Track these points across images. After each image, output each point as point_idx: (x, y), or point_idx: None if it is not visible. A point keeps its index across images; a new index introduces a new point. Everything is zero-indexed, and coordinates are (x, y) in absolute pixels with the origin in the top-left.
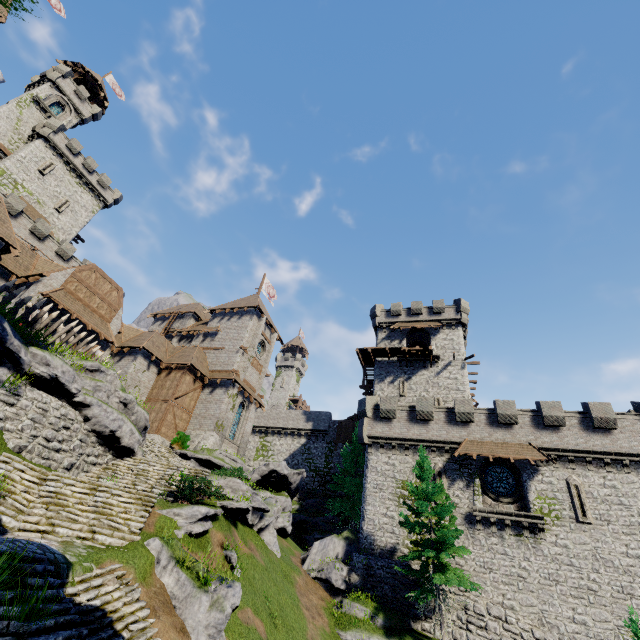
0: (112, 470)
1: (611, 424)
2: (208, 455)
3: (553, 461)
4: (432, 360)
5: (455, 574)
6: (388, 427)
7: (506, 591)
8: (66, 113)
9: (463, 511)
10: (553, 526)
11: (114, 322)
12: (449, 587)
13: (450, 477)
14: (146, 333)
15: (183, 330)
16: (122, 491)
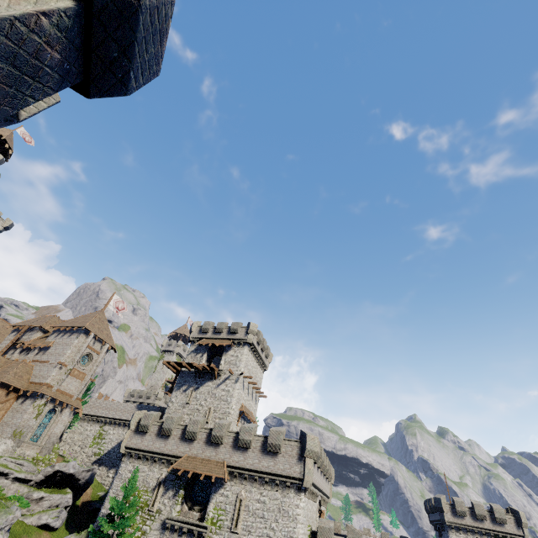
0: None
1: (277, 449)
2: None
3: (225, 480)
4: (218, 373)
5: None
6: (141, 439)
7: None
8: None
9: (163, 517)
10: (214, 534)
11: None
12: None
13: (166, 487)
14: None
15: (25, 343)
16: None
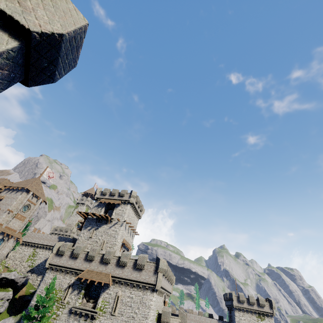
0: None
1: (142, 267)
2: None
3: (110, 285)
4: (110, 220)
5: None
6: (59, 259)
7: None
8: None
9: (70, 306)
10: (101, 316)
11: None
12: None
13: (73, 288)
14: None
15: None
16: None
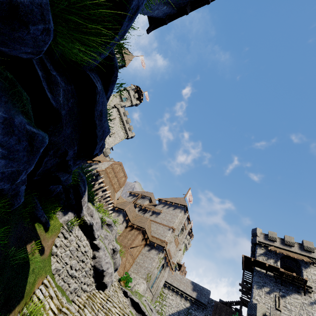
0: (92, 300)
1: None
2: (138, 299)
3: None
4: (305, 288)
5: None
6: None
7: None
8: (127, 101)
9: None
10: None
11: (118, 193)
12: None
13: None
14: (127, 202)
15: (142, 205)
16: None
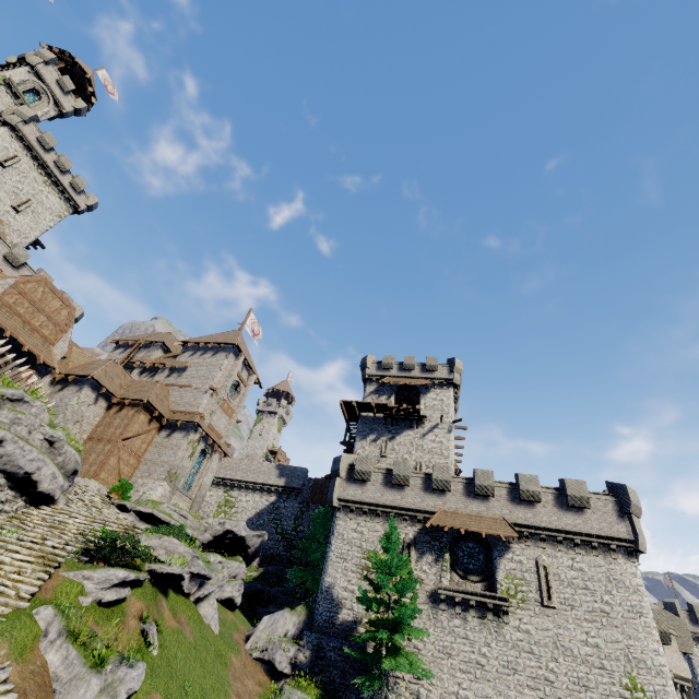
0: (21, 520)
1: (584, 503)
2: (152, 508)
3: (524, 539)
4: (419, 420)
5: (408, 659)
6: (361, 490)
7: (463, 680)
8: (43, 103)
9: (428, 588)
10: (518, 609)
11: (59, 345)
12: (403, 674)
13: (419, 550)
14: (100, 361)
15: (147, 361)
16: (21, 546)
